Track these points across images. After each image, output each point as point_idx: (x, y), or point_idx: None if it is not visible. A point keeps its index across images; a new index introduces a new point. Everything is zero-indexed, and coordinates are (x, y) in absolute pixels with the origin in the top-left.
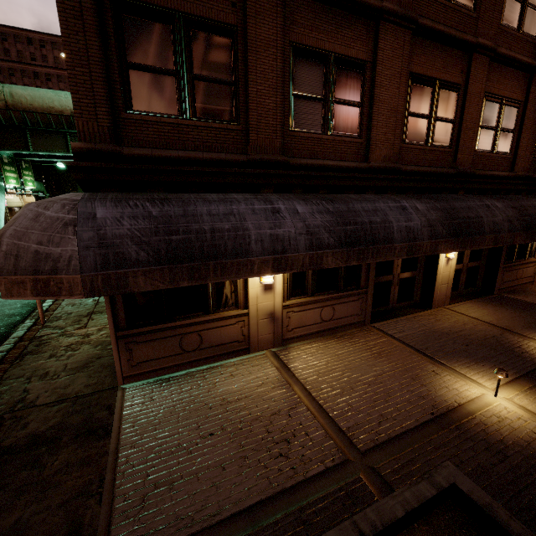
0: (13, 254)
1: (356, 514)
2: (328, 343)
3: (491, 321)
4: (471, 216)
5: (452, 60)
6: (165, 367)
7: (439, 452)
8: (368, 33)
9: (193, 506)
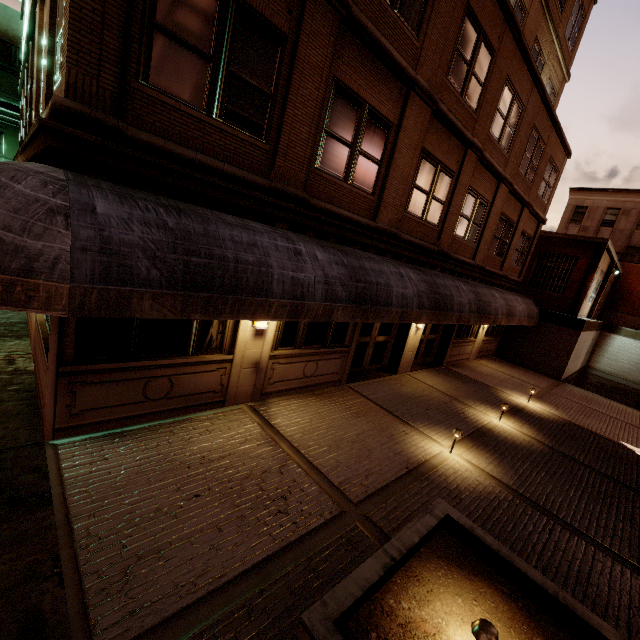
0: None
1: (358, 557)
2: (308, 401)
3: (442, 389)
4: (447, 294)
5: (453, 149)
6: (117, 418)
7: (415, 499)
8: (399, 97)
9: (192, 571)
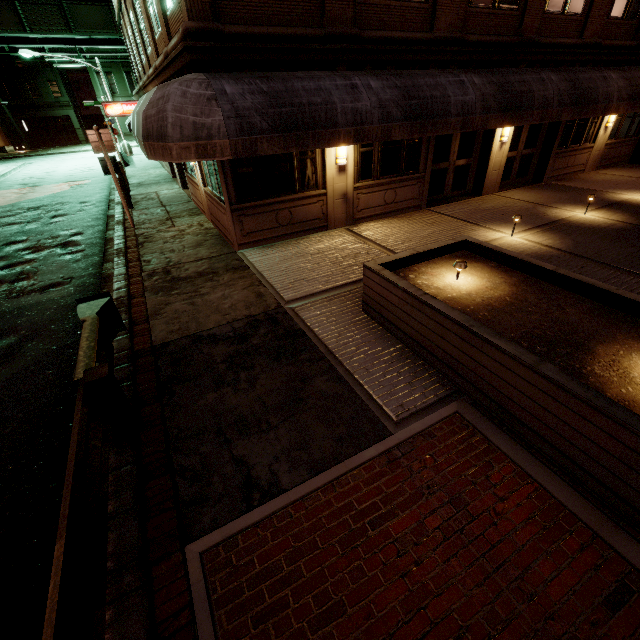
0: (178, 125)
1: None
2: (391, 221)
3: (529, 200)
4: (524, 90)
5: None
6: (266, 238)
7: None
8: None
9: (320, 284)
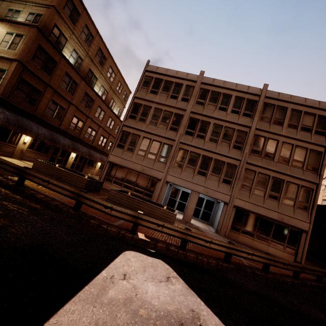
0: None
1: None
2: None
3: None
4: (78, 147)
5: (84, 117)
6: None
7: None
8: (68, 104)
9: None
